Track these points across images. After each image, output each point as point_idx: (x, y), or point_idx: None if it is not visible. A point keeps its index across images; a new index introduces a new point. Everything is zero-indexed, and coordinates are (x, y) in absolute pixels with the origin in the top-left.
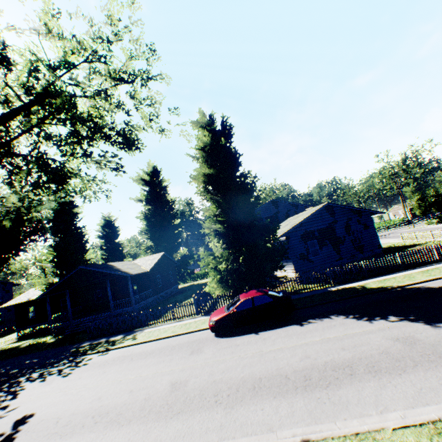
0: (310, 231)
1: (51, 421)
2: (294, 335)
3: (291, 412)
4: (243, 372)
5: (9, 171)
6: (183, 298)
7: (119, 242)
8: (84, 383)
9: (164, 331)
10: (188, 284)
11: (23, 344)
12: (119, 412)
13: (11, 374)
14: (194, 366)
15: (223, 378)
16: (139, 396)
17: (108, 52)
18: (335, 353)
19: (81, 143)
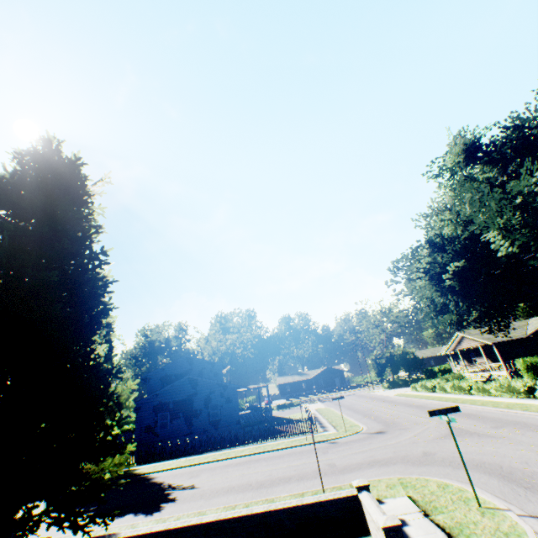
0: (166, 402)
1: None
2: None
3: None
4: None
5: None
6: None
7: None
8: None
9: None
10: None
11: None
12: None
13: None
14: None
15: None
16: None
17: None
18: None
19: None
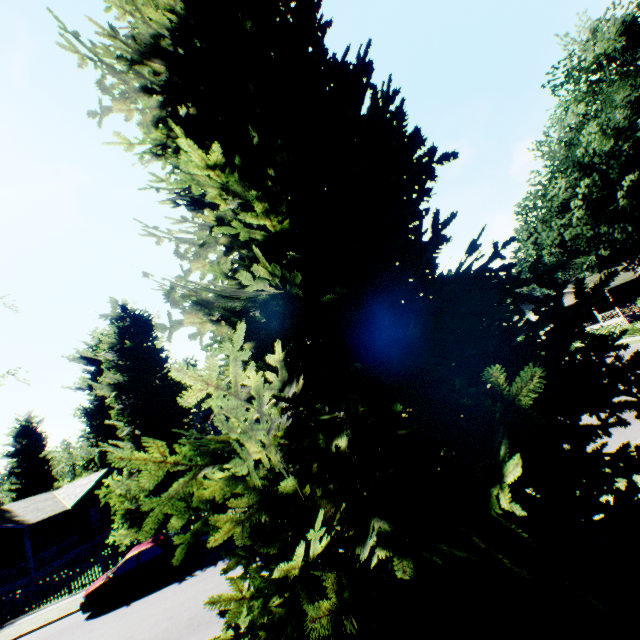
0: None
1: None
2: (158, 601)
3: None
4: None
5: None
6: None
7: (43, 457)
8: None
9: (38, 619)
10: None
11: None
12: None
13: None
14: None
15: None
16: None
17: None
18: (159, 624)
19: None
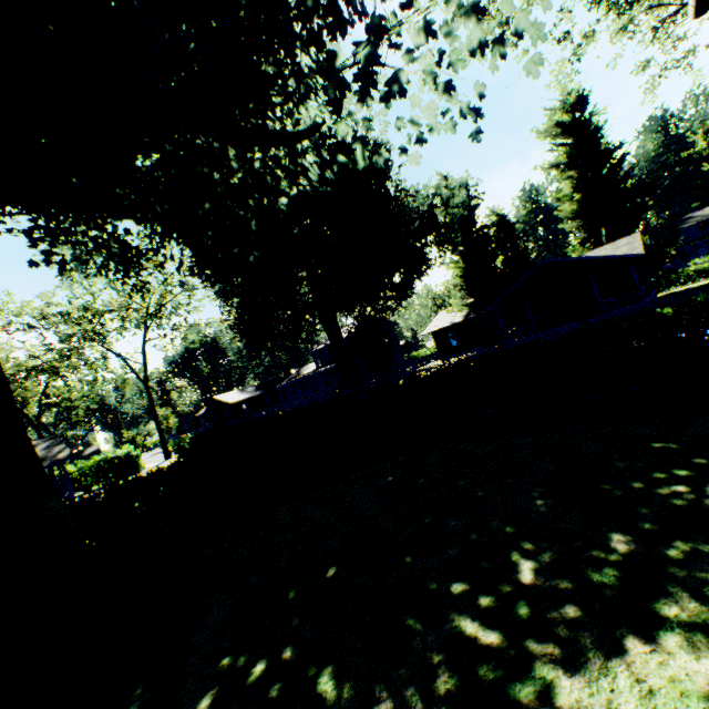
0: None
1: None
2: None
3: None
4: None
5: None
6: None
7: (523, 244)
8: None
9: None
10: None
11: None
12: None
13: None
14: None
15: None
16: None
17: None
18: None
19: None
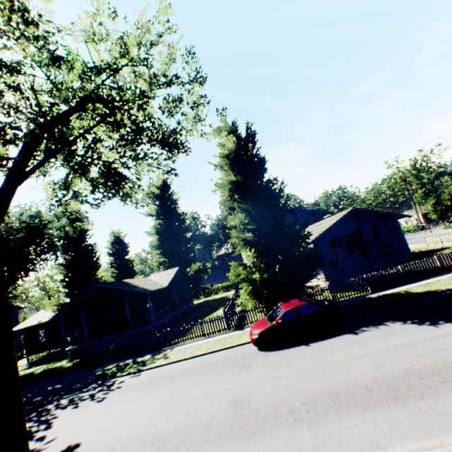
0: (337, 237)
1: (104, 451)
2: (352, 344)
3: (393, 426)
4: (312, 386)
5: (77, 171)
6: (203, 313)
7: (129, 258)
8: (126, 407)
9: (197, 348)
10: (202, 300)
11: (36, 370)
12: (183, 436)
13: (35, 402)
14: (250, 382)
15: (291, 393)
16: (199, 418)
17: (150, 55)
18: (412, 360)
19: (141, 143)
